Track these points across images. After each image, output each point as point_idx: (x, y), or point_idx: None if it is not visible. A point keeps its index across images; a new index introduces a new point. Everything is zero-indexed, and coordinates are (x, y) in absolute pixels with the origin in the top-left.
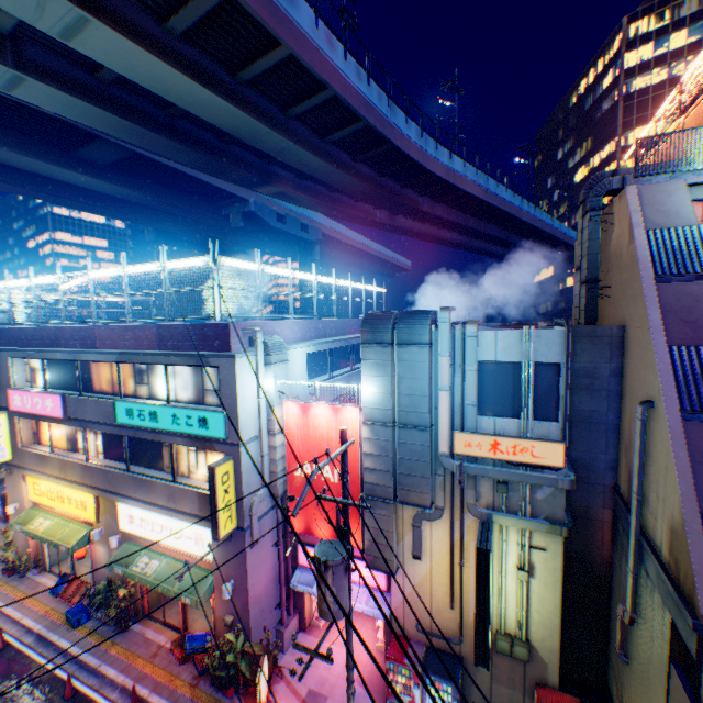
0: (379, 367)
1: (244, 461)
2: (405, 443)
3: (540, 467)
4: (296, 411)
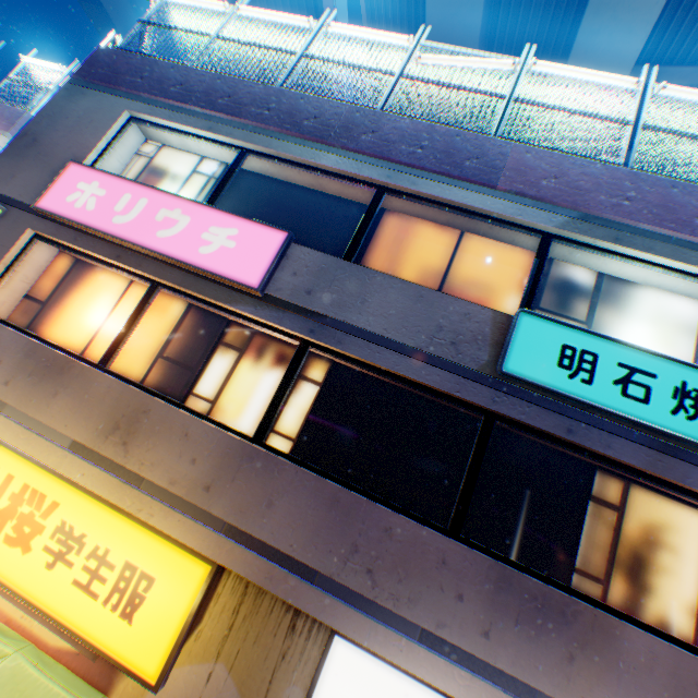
0: None
1: None
2: None
3: None
4: None
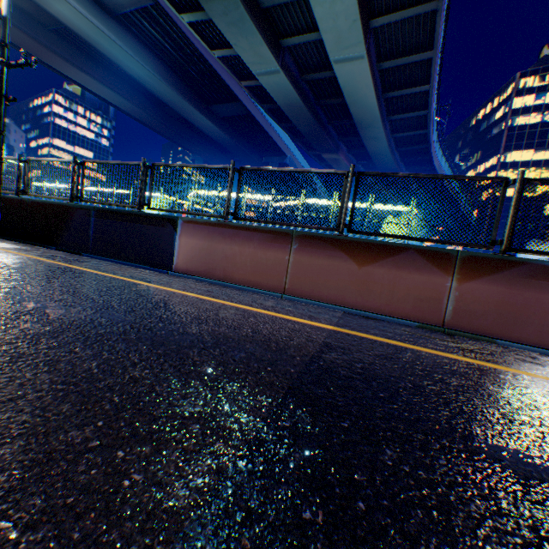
0: None
1: None
2: None
3: None
4: None
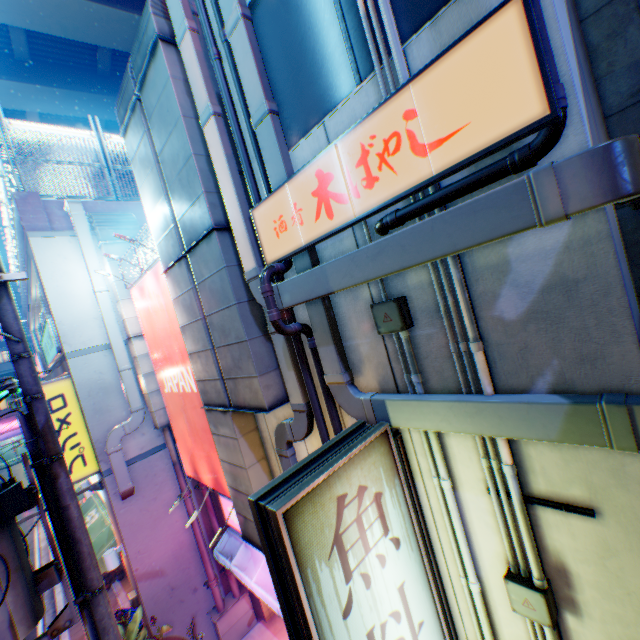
0: (143, 157)
1: (81, 379)
2: (204, 282)
3: (467, 183)
4: (140, 299)
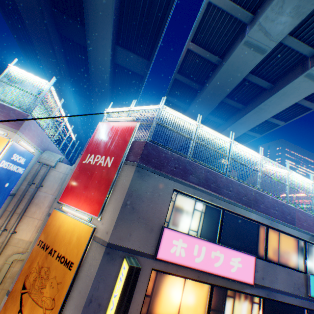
0: None
1: None
2: None
3: None
4: None
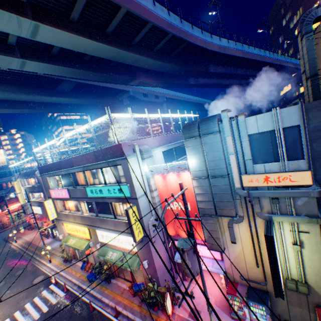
0: (195, 149)
1: (140, 206)
2: (216, 185)
3: (297, 186)
4: (160, 179)
